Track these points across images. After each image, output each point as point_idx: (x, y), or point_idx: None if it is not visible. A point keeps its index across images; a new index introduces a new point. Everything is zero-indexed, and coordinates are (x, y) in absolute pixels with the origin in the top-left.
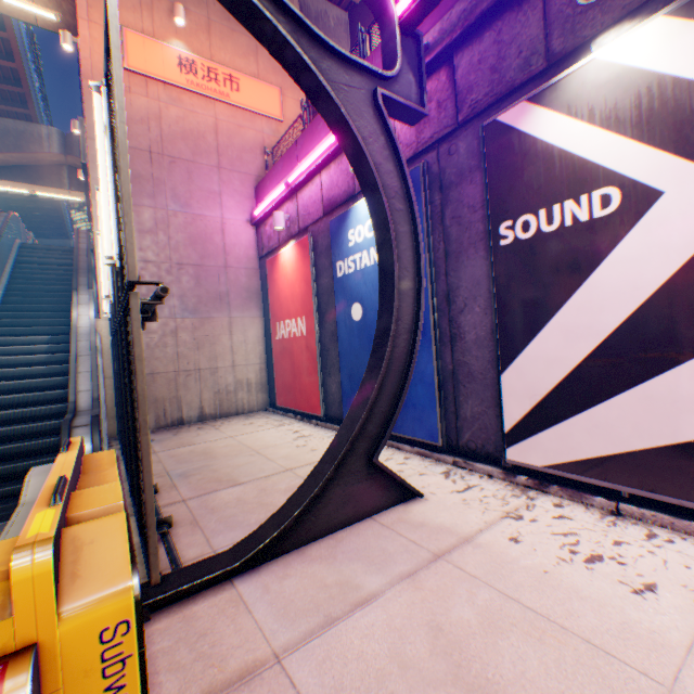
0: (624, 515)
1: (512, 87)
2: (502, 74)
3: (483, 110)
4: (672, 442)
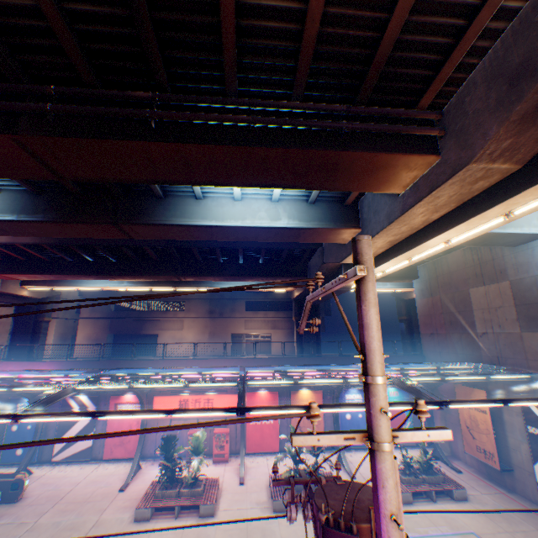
0: (70, 464)
1: None
2: None
3: None
4: (78, 451)
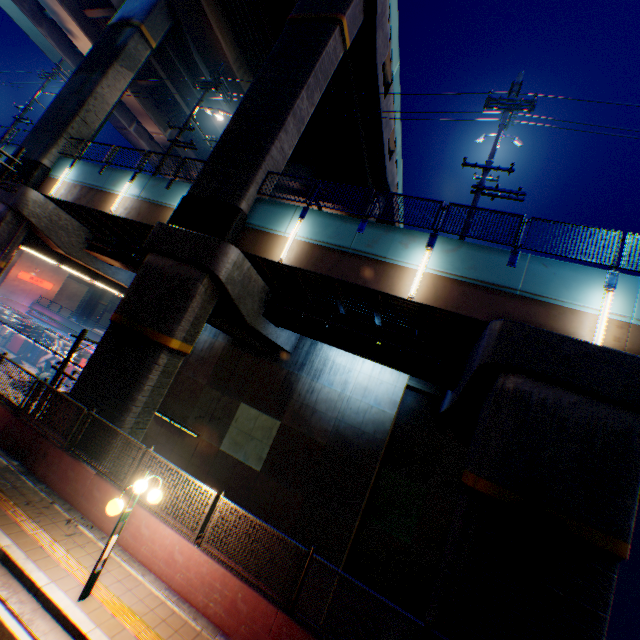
0: None
1: None
2: None
3: None
4: None
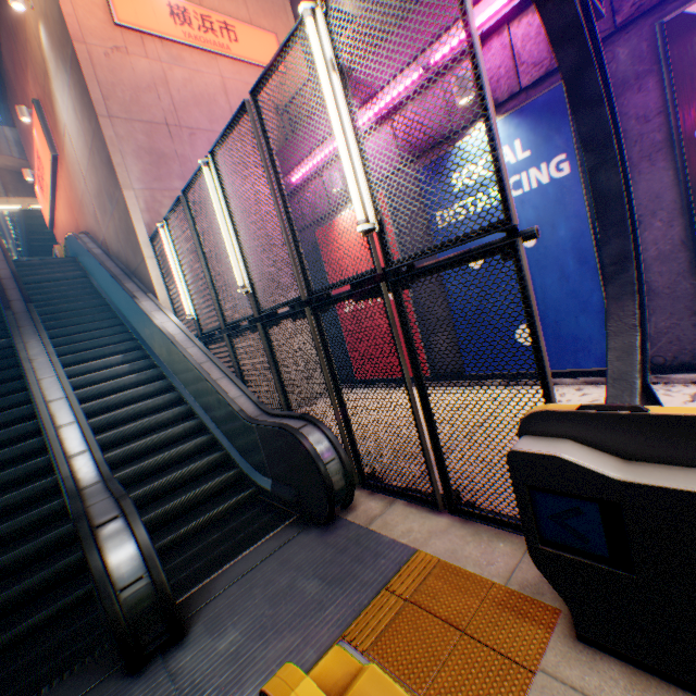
0: None
1: None
2: None
3: (654, 5)
4: None
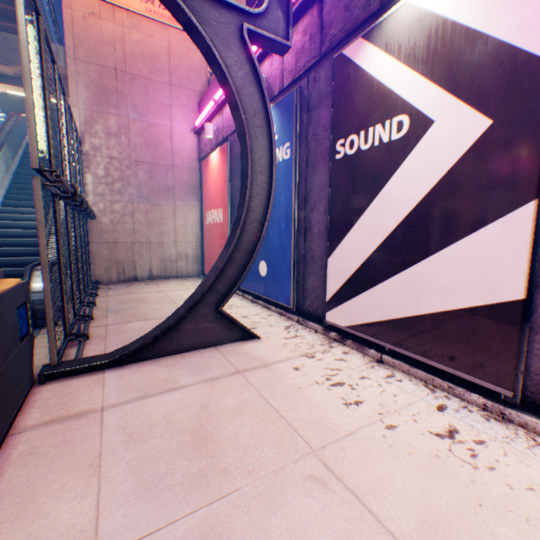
0: (384, 363)
1: (357, 24)
2: (352, 12)
3: (337, 43)
4: (416, 314)
